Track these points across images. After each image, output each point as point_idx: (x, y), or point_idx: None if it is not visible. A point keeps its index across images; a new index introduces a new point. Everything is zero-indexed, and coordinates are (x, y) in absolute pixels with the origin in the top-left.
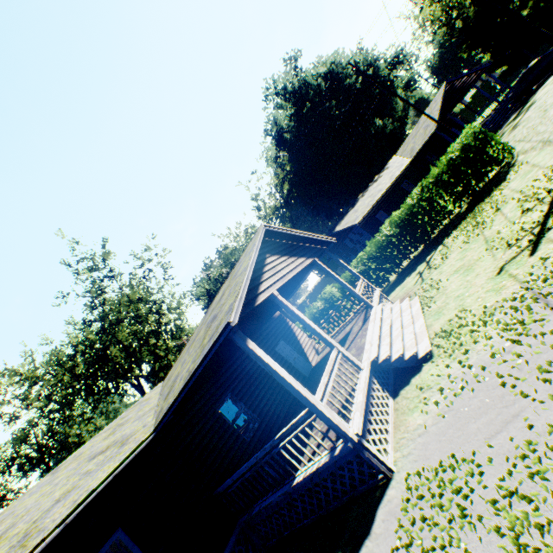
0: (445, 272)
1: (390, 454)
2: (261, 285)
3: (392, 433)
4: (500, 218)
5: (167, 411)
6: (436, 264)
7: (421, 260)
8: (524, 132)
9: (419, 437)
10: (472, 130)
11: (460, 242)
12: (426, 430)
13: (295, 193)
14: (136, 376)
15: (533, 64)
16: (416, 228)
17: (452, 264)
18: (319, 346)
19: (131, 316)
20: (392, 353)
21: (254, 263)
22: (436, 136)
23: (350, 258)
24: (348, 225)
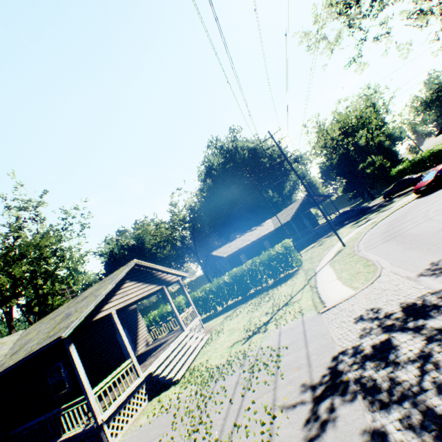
0: (229, 326)
1: (118, 437)
2: (107, 304)
3: (130, 424)
4: (263, 308)
5: (5, 369)
6: (233, 316)
7: (235, 306)
8: (316, 253)
9: (135, 431)
10: (285, 243)
11: (248, 309)
12: (140, 428)
13: (203, 211)
14: (12, 306)
15: (347, 210)
16: (242, 284)
17: (234, 323)
18: (151, 340)
19: (34, 257)
20: (164, 372)
21: (108, 292)
22: (295, 220)
23: (217, 274)
24: (220, 255)
